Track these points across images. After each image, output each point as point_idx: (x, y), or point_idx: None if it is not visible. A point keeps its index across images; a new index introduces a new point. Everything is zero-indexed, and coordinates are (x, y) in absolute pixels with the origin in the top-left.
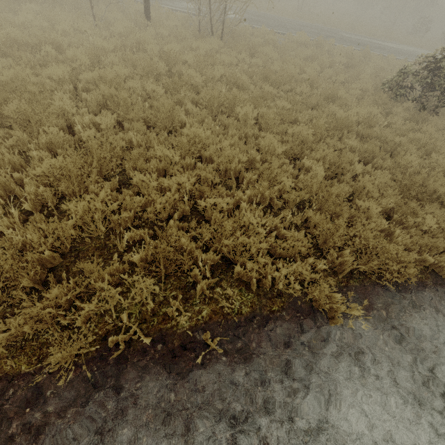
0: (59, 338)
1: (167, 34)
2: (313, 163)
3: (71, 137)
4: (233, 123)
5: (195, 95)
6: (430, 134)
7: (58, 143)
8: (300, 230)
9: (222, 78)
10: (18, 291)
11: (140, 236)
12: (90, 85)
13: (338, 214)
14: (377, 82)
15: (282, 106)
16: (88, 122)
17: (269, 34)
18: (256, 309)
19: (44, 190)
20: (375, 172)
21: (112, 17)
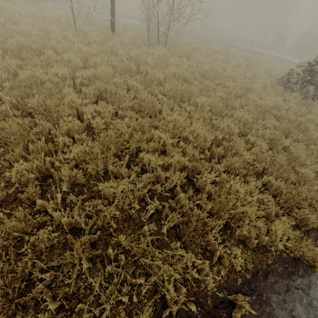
0: (125, 317)
1: (128, 42)
2: (256, 139)
3: (81, 123)
4: (193, 109)
5: (161, 88)
6: (316, 115)
7: (74, 129)
8: (262, 192)
9: (173, 75)
10: (88, 278)
11: (155, 207)
12: (85, 81)
13: (286, 178)
14: (271, 78)
15: (220, 96)
16: (92, 111)
17: (194, 44)
18: (257, 264)
19: (75, 172)
20: (295, 144)
21: (86, 29)
